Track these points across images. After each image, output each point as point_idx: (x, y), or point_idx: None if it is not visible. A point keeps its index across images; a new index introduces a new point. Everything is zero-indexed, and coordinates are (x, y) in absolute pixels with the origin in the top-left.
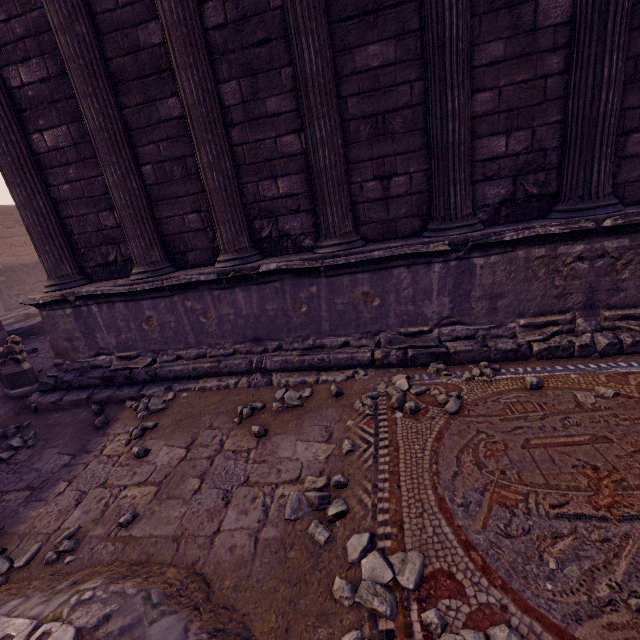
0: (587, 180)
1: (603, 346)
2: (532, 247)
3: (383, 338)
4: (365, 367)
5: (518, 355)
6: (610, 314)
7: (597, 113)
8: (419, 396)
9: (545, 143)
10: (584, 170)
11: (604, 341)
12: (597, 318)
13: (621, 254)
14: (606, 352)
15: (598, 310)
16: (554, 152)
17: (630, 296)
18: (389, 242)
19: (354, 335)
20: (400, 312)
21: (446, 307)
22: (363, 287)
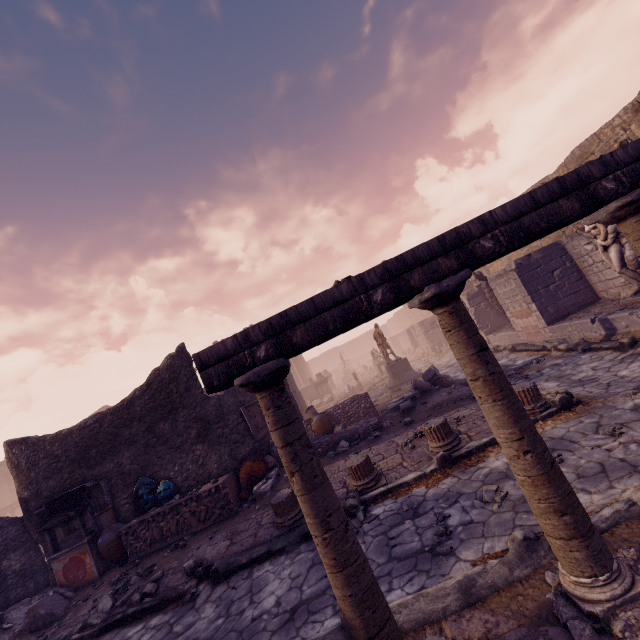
0: None
1: None
2: None
3: None
4: None
5: None
6: None
7: None
8: None
9: None
10: None
11: None
12: None
13: None
14: None
15: None
16: None
17: None
18: None
19: None
20: None
21: None
22: None
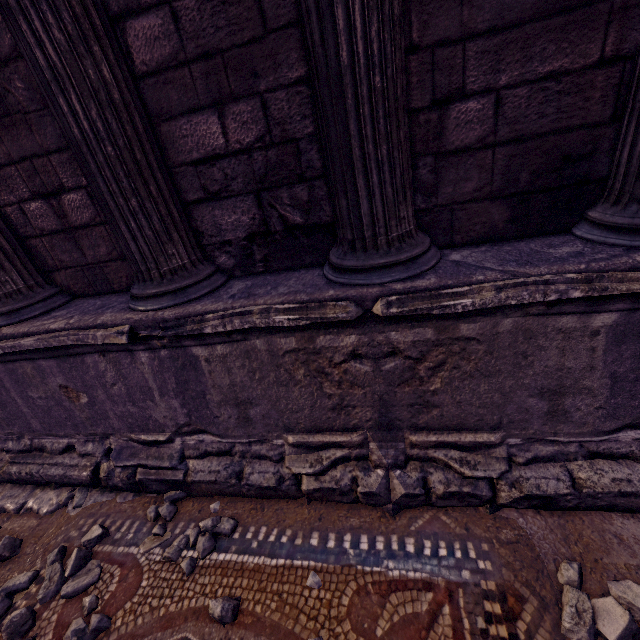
0: (354, 212)
1: (398, 496)
2: (275, 334)
3: (115, 443)
4: (89, 487)
5: (280, 494)
6: (419, 439)
7: (338, 64)
8: (70, 600)
9: (292, 126)
10: (345, 192)
11: (400, 489)
12: (398, 444)
13: (424, 352)
14: (405, 504)
15: (400, 431)
16: (313, 144)
17: (449, 415)
18: (84, 306)
19: (77, 436)
20: (122, 413)
21: (180, 412)
22: (56, 378)
